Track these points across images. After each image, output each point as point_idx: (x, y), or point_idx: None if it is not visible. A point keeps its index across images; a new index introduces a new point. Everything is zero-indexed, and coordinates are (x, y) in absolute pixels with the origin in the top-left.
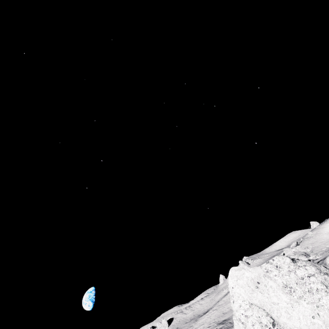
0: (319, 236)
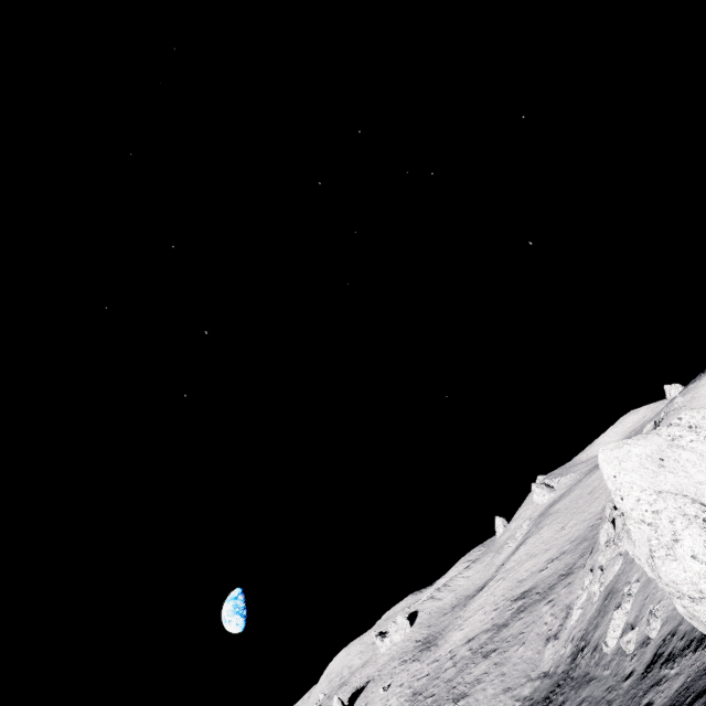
0: (698, 402)
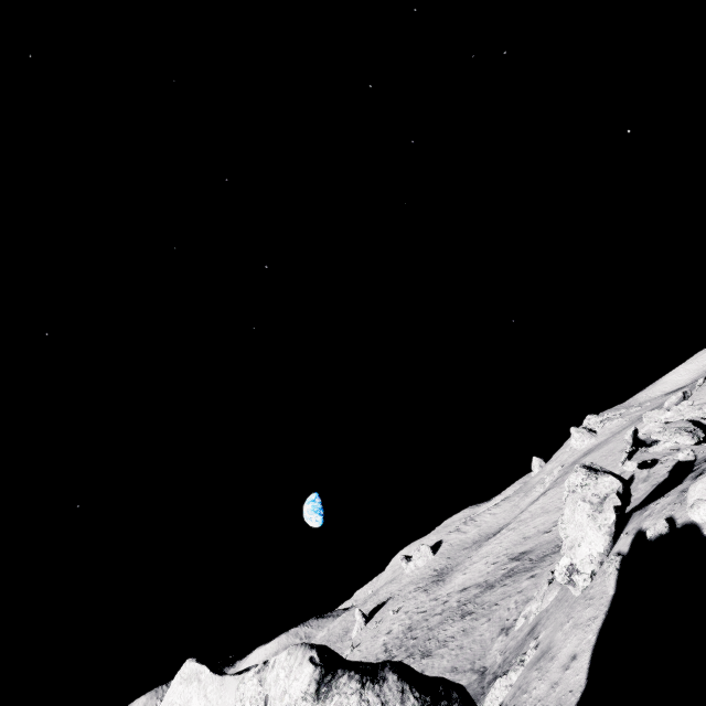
0: None
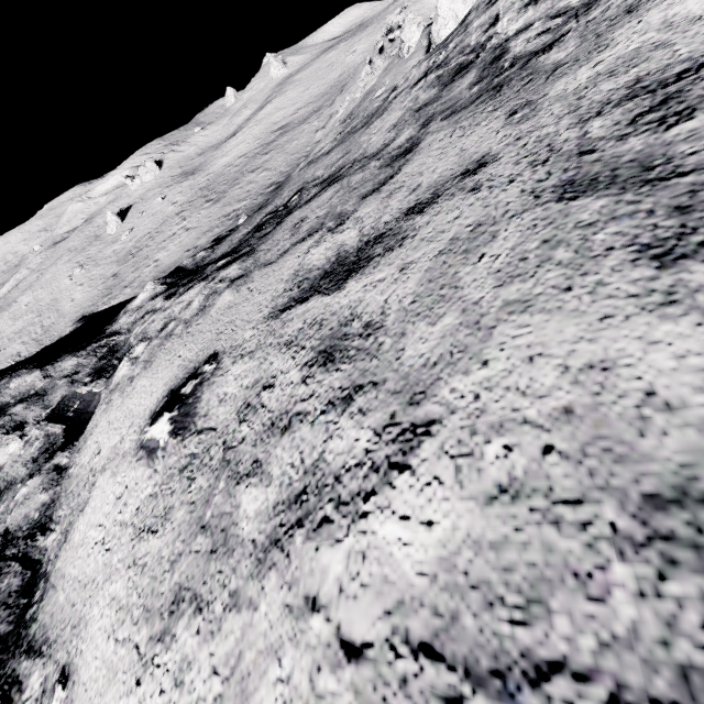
0: (428, 1)
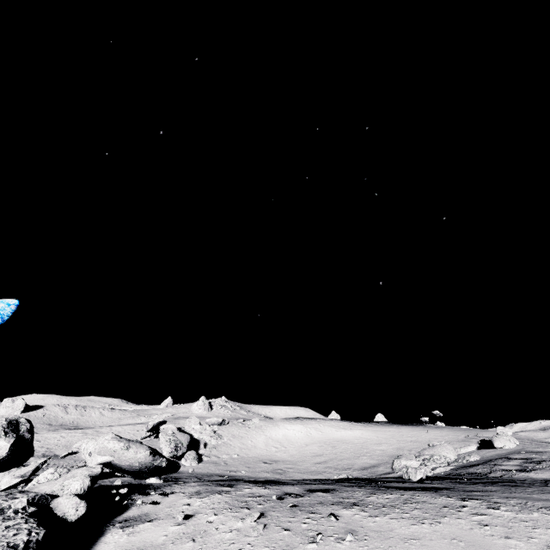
0: (256, 433)
